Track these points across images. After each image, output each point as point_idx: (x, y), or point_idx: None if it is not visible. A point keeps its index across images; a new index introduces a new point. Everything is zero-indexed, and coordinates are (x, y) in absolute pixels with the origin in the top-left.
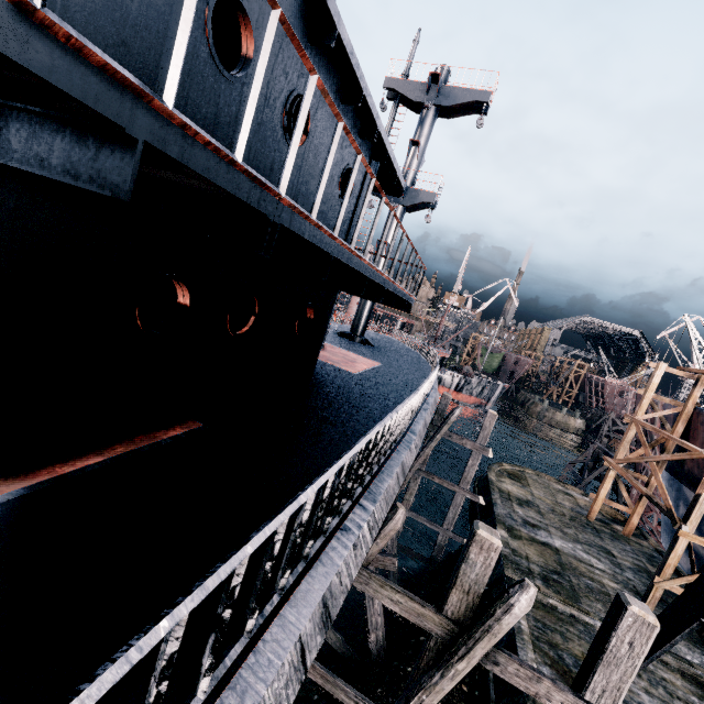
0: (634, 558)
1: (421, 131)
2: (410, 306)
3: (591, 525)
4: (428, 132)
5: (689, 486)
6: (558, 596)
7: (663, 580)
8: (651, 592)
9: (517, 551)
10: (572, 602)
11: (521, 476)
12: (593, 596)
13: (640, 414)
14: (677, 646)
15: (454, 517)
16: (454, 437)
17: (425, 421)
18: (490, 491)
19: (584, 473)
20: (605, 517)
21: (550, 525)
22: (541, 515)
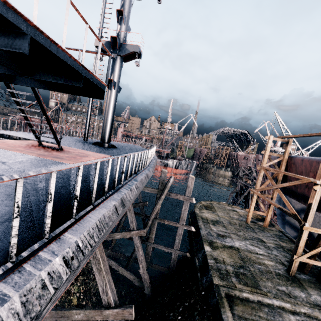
0: (273, 240)
1: (123, 5)
2: (102, 92)
3: (249, 226)
4: (128, 6)
5: (290, 196)
6: (247, 288)
7: (298, 256)
8: (293, 264)
9: (217, 259)
10: (255, 288)
11: (211, 206)
12: (264, 277)
13: (264, 164)
14: (314, 297)
15: (179, 242)
16: (172, 195)
17: (121, 200)
18: (197, 220)
19: (238, 197)
20: (253, 219)
21: (231, 232)
22: (225, 227)
